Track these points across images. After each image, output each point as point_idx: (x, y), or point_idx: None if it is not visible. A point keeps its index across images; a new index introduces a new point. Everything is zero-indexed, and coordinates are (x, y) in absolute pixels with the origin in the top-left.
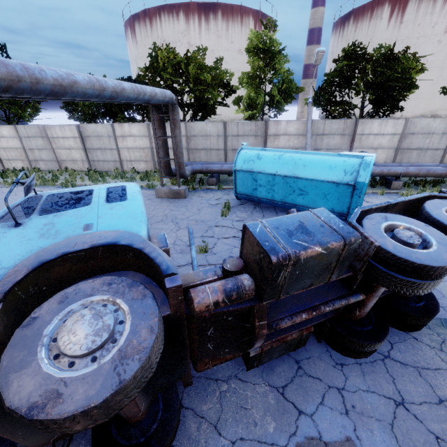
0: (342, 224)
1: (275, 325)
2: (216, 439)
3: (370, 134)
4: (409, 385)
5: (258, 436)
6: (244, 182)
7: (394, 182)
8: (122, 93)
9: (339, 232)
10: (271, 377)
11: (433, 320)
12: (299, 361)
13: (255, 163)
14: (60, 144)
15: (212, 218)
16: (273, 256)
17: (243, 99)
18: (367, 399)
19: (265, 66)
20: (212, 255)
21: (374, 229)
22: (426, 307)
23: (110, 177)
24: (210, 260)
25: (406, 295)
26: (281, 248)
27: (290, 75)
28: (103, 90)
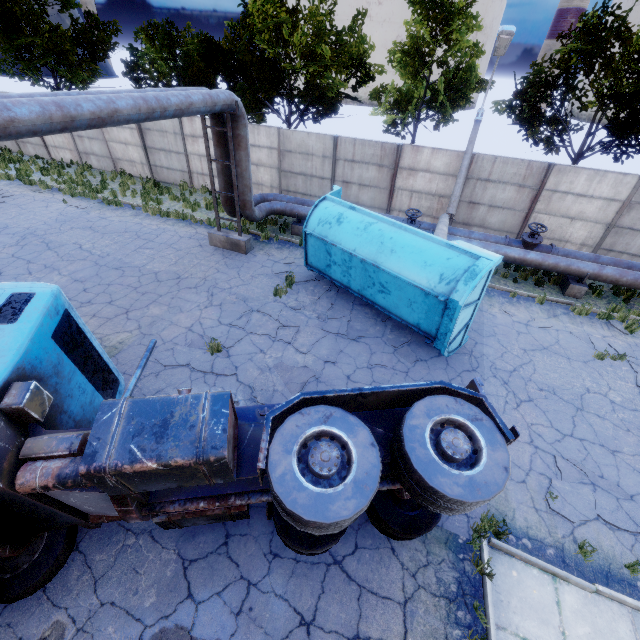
0: (221, 430)
1: (159, 508)
2: (89, 595)
3: (569, 193)
4: (334, 606)
5: (130, 606)
6: (316, 252)
7: (572, 285)
8: (113, 117)
9: (199, 446)
10: (186, 545)
11: (439, 531)
12: (230, 535)
13: (332, 229)
14: (114, 135)
15: (261, 296)
16: (83, 466)
17: (385, 92)
18: (272, 605)
19: (434, 35)
20: (224, 359)
21: (290, 435)
22: (416, 520)
23: (168, 197)
24: (216, 366)
25: (399, 496)
26: (104, 456)
27: (479, 55)
28: (72, 121)
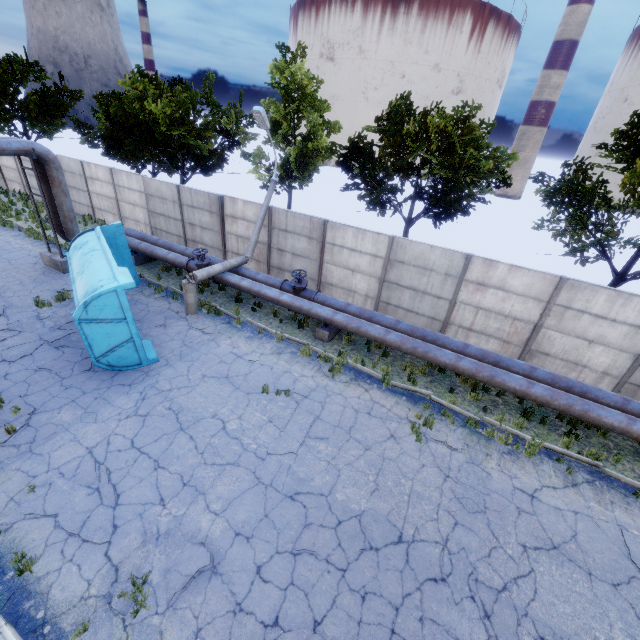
0: None
1: None
2: None
3: (344, 247)
4: None
5: None
6: None
7: (318, 329)
8: None
9: None
10: None
11: None
12: None
13: (74, 253)
14: None
15: (27, 305)
16: None
17: (252, 155)
18: None
19: (288, 113)
20: None
21: None
22: None
23: None
24: None
25: None
26: None
27: (333, 130)
28: None
